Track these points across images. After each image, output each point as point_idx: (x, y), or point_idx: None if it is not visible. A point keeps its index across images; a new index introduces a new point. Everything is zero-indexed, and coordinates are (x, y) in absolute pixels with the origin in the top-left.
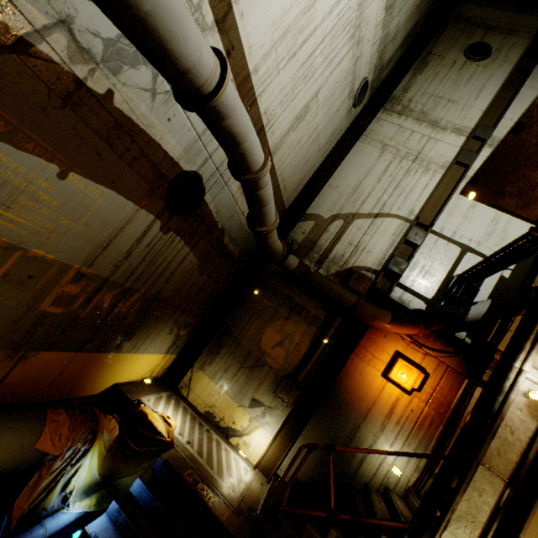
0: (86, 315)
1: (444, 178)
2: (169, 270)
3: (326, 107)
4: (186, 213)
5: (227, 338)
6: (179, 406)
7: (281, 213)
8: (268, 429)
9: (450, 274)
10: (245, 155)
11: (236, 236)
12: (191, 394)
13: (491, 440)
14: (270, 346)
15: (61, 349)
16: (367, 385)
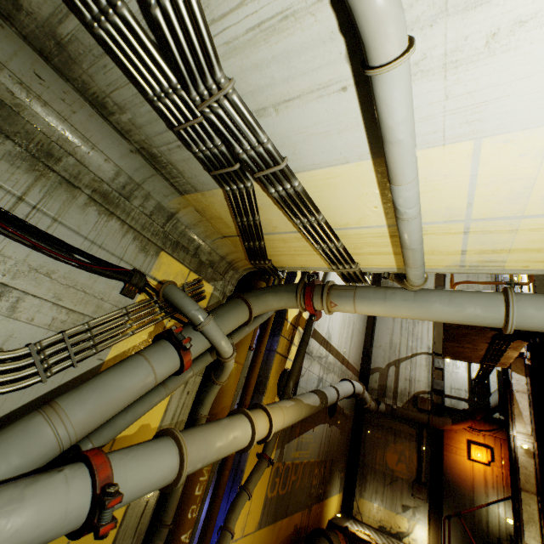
0: (319, 481)
1: (434, 323)
2: (333, 442)
3: (358, 319)
4: (334, 413)
5: (366, 468)
6: (363, 526)
7: (358, 375)
8: (421, 523)
9: (470, 379)
10: (359, 393)
11: (347, 405)
12: (363, 517)
13: (519, 476)
14: (394, 464)
15: (316, 502)
16: (463, 468)
